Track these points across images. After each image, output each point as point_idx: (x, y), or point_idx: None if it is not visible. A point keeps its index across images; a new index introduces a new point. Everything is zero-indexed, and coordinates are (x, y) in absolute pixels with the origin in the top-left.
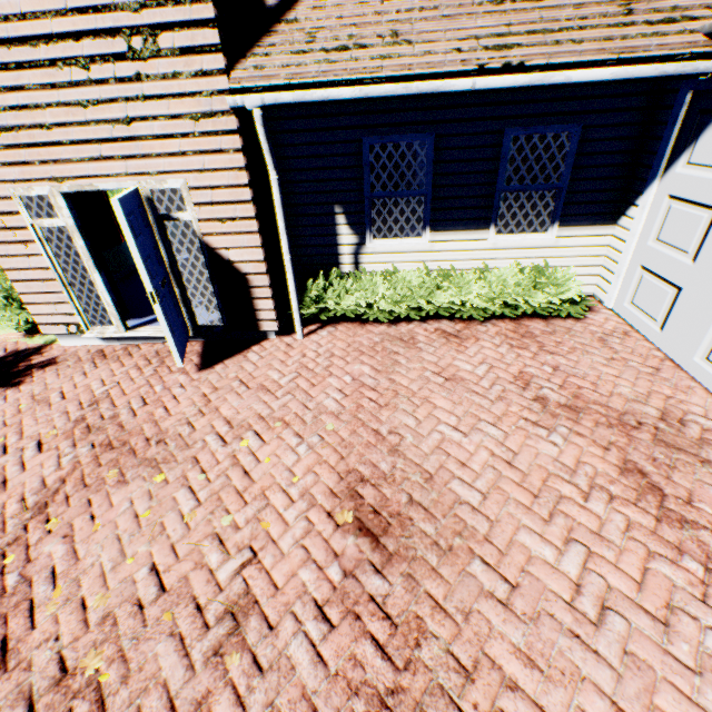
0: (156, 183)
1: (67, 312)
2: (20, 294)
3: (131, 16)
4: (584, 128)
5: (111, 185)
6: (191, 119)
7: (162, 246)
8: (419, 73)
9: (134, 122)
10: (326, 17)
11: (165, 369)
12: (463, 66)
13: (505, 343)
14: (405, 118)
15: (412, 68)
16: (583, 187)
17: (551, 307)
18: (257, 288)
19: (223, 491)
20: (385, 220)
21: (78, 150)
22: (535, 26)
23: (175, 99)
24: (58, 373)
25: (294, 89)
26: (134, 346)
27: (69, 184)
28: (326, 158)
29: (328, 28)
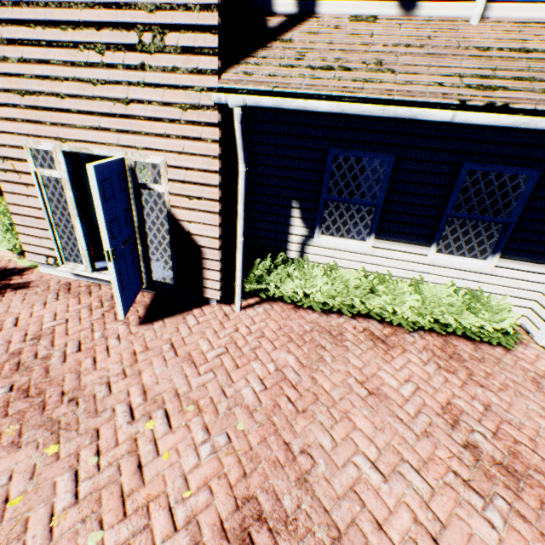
0: (140, 156)
1: (49, 246)
2: (16, 224)
3: (147, 14)
4: (543, 174)
5: (103, 151)
6: (180, 108)
7: (135, 209)
8: (398, 99)
9: (131, 103)
10: (318, 41)
11: (111, 315)
12: (444, 98)
13: (432, 361)
14: (371, 138)
15: (391, 93)
16: (531, 226)
17: (480, 331)
18: (208, 260)
19: (106, 488)
20: (334, 220)
21: (82, 119)
22: (522, 73)
23: (169, 89)
24: (25, 297)
25: (275, 96)
26: (96, 285)
27: (70, 144)
28: (293, 160)
29: (318, 50)
